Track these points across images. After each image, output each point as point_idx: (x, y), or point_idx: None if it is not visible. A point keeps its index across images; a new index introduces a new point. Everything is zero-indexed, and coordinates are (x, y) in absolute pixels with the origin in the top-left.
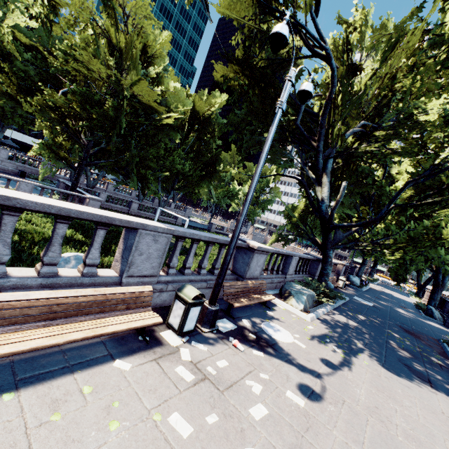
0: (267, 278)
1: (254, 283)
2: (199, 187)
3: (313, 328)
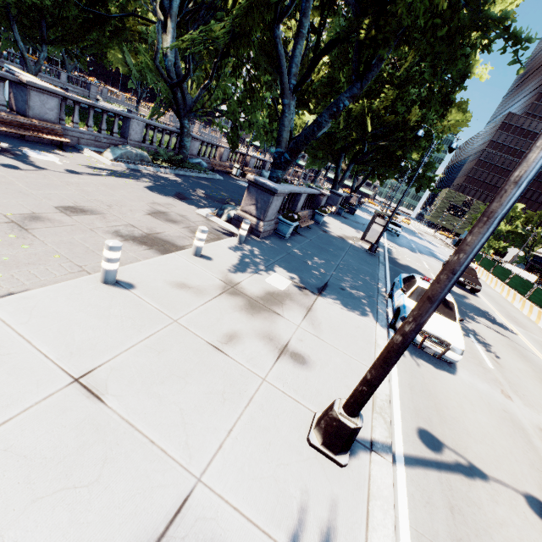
0: (88, 135)
1: (36, 122)
2: (104, 48)
3: (105, 167)
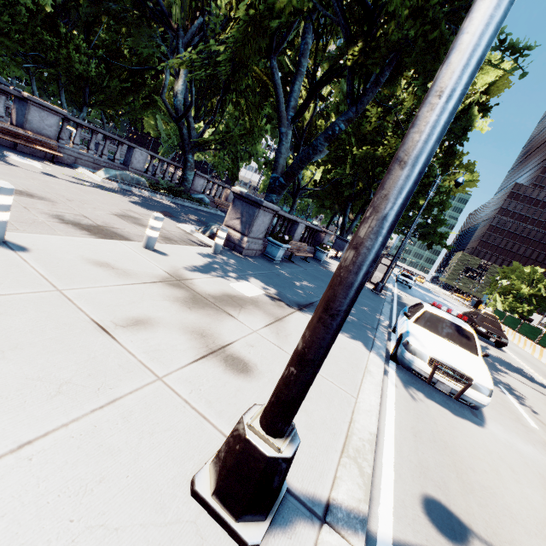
0: (87, 157)
1: (30, 133)
2: (139, 115)
3: (92, 181)
